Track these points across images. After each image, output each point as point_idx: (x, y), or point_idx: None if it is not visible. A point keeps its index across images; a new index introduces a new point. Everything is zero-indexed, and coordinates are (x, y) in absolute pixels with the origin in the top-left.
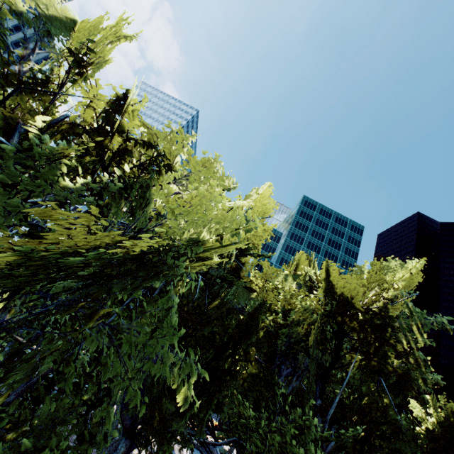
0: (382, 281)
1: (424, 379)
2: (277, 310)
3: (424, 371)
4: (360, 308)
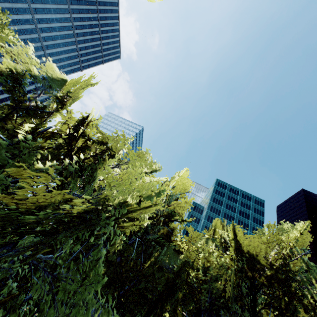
0: (280, 240)
1: None
2: (199, 267)
3: None
4: (265, 264)
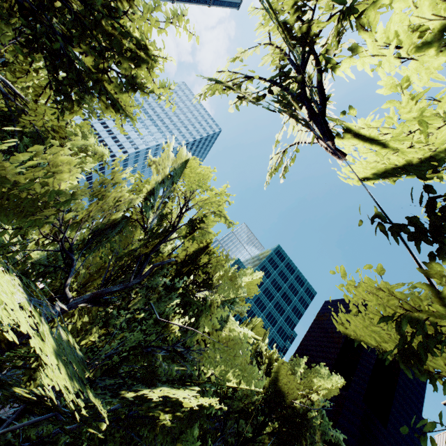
0: (311, 385)
1: None
2: None
3: None
4: (289, 405)
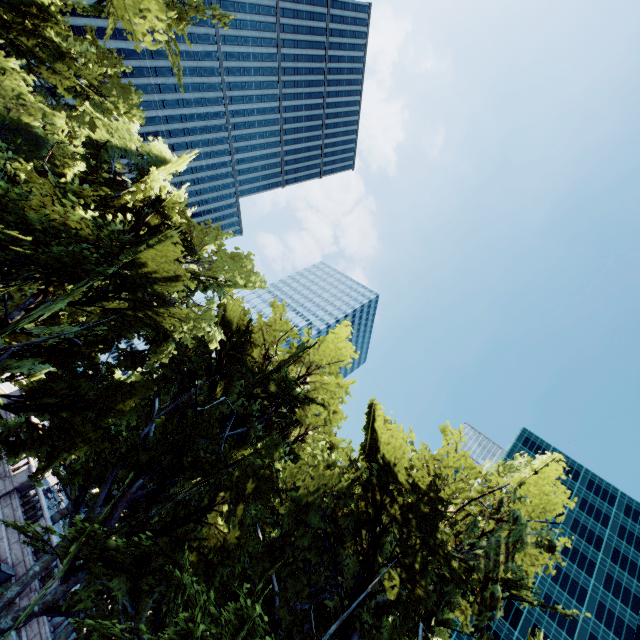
0: (476, 471)
1: (482, 632)
2: None
3: (488, 619)
4: (405, 481)
